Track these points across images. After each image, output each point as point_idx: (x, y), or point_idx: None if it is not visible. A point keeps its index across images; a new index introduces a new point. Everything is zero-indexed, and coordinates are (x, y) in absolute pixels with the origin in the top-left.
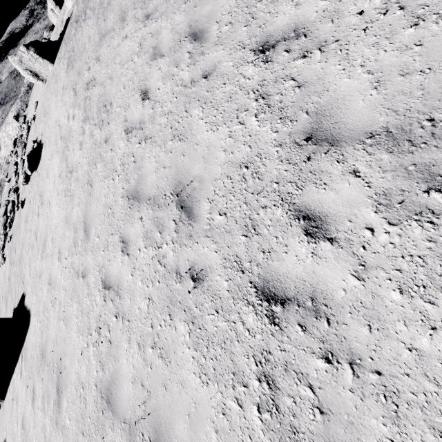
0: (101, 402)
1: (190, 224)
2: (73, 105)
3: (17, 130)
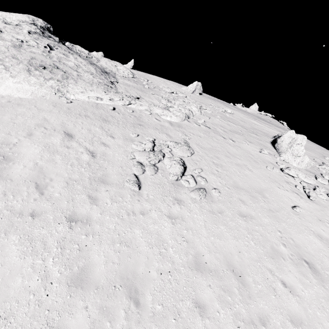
0: (323, 152)
1: (311, 144)
2: (249, 117)
3: (129, 73)
